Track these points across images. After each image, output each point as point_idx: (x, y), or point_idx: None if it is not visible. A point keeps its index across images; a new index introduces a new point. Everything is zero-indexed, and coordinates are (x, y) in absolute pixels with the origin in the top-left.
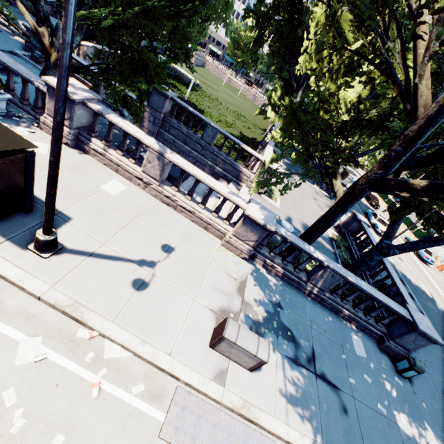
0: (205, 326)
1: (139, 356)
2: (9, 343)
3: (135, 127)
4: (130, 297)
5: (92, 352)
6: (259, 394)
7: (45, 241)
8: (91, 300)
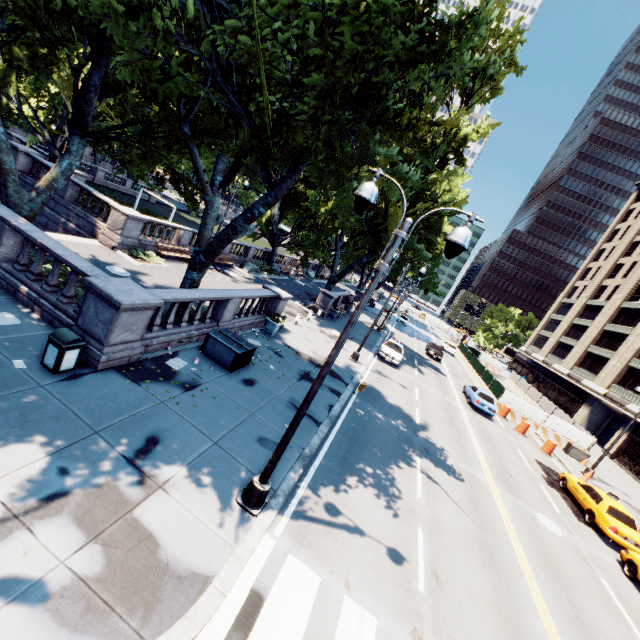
0: None
1: None
2: None
3: None
4: None
5: None
6: None
7: None
8: None
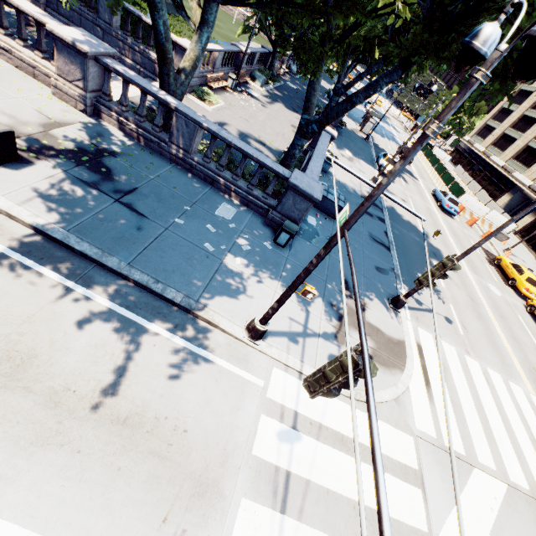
0: None
1: None
2: None
3: None
4: None
5: None
6: None
7: None
8: None
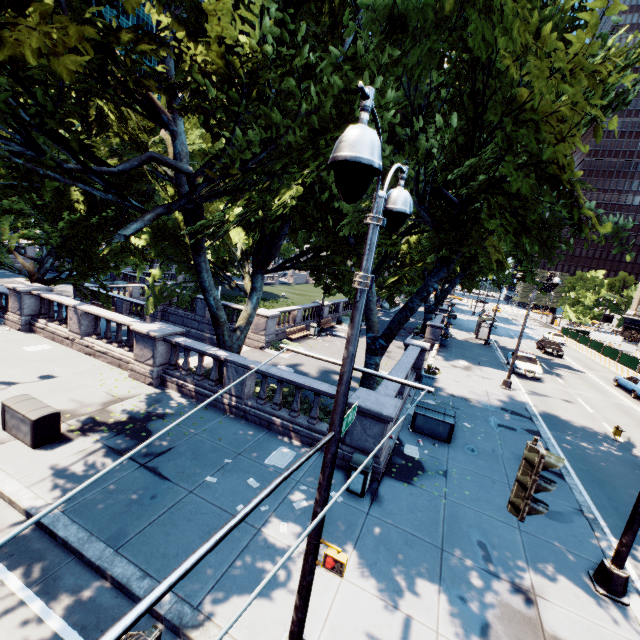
0: None
1: None
2: None
3: (67, 298)
4: None
5: None
6: (20, 463)
7: None
8: None
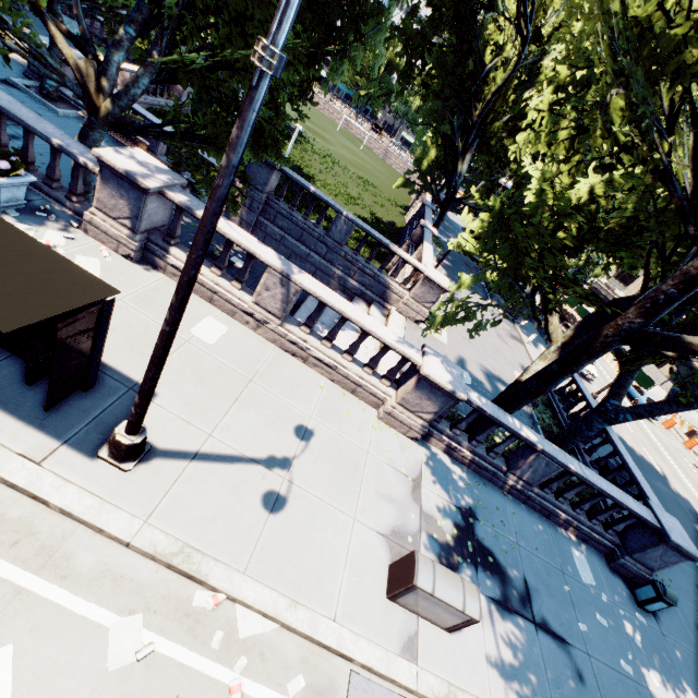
0: (376, 563)
1: (291, 629)
2: (93, 633)
3: (244, 233)
4: (262, 526)
5: (220, 631)
6: (465, 669)
7: (130, 446)
8: (207, 539)
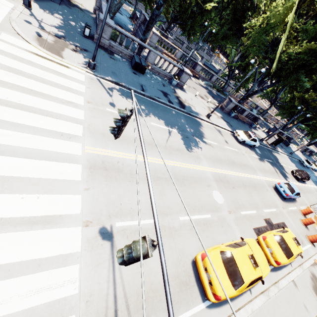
0: None
1: None
2: None
3: None
4: None
5: None
6: None
7: None
8: None
